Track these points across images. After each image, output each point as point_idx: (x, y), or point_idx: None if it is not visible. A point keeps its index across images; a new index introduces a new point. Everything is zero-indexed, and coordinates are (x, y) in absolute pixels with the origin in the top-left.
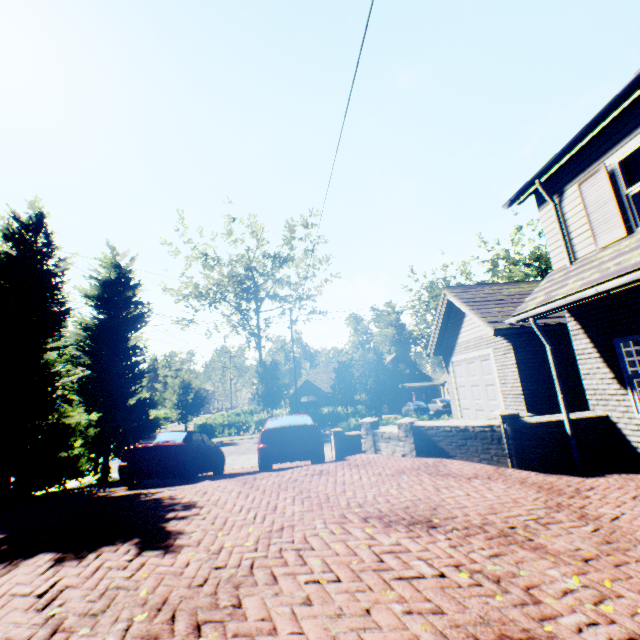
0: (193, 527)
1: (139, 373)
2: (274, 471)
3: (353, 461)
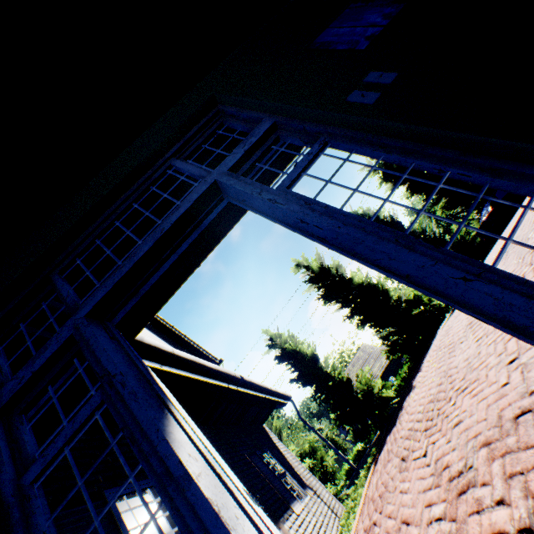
0: None
1: None
2: None
3: None
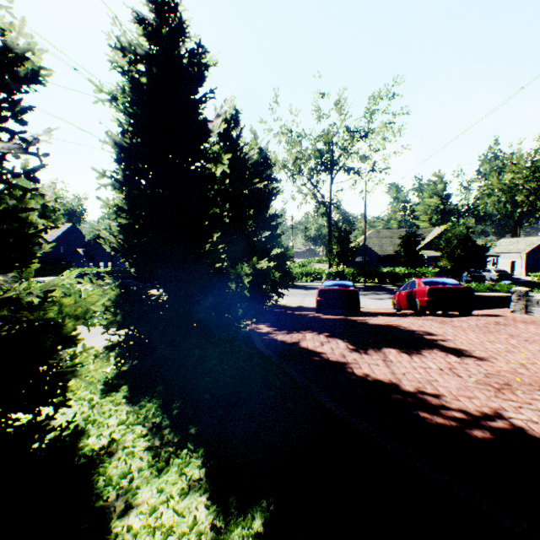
0: (466, 347)
1: (279, 235)
2: (437, 317)
3: (513, 318)
